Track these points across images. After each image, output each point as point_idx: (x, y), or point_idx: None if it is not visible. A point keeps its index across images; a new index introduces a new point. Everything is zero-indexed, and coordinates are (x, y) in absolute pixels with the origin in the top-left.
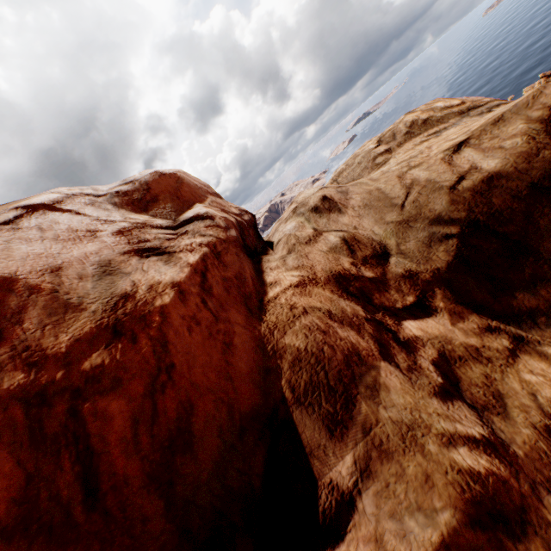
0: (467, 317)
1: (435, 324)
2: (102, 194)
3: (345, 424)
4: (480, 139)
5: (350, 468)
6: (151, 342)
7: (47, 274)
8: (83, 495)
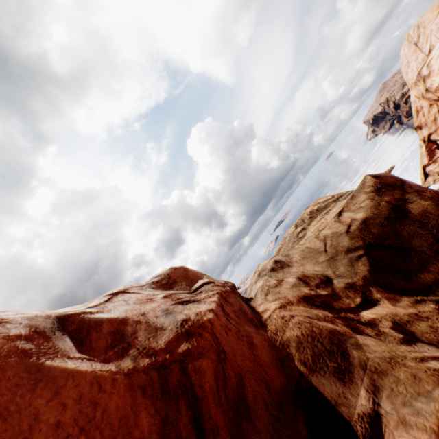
0: (400, 299)
1: (381, 308)
2: (143, 285)
3: (349, 370)
4: (348, 207)
5: (366, 396)
6: (210, 335)
7: (140, 315)
8: (195, 434)
